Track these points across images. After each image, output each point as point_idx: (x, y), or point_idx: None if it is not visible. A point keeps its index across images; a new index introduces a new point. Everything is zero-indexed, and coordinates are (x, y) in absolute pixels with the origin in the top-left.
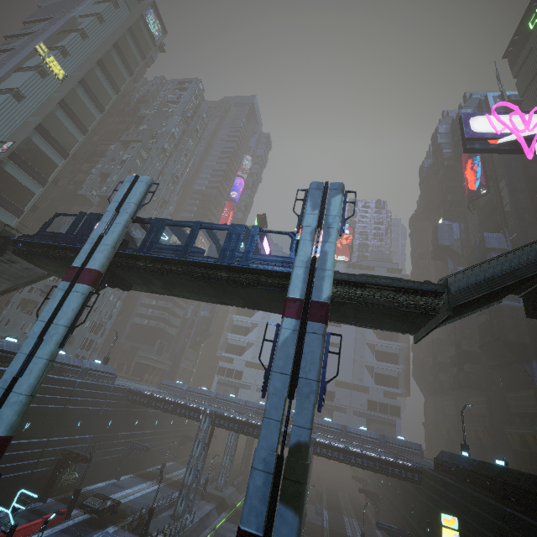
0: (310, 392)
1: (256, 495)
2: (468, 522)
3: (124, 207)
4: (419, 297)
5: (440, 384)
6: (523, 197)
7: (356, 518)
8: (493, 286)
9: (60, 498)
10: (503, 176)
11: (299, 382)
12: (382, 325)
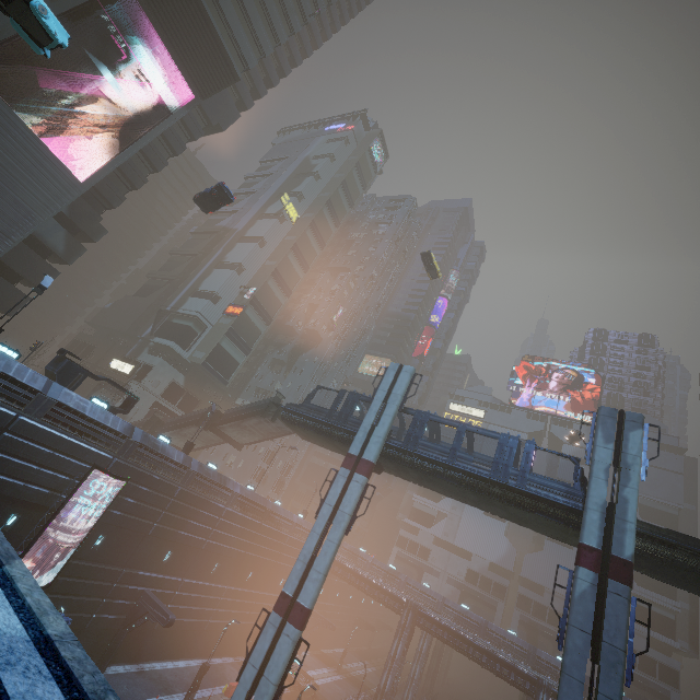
0: (617, 661)
1: None
2: None
3: (392, 398)
4: None
5: None
6: None
7: None
8: None
9: None
10: None
11: (602, 646)
12: (689, 587)
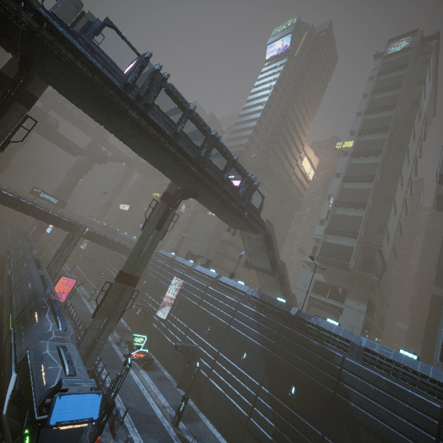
0: None
1: None
2: None
3: None
4: None
5: None
6: None
7: None
8: None
9: None
10: None
11: None
12: None
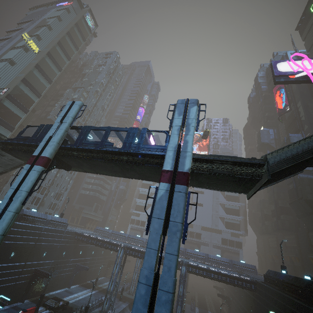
0: (177, 230)
1: (140, 301)
2: None
3: (65, 119)
4: (248, 168)
5: (266, 228)
6: (312, 111)
7: None
8: (297, 160)
9: (33, 300)
10: (299, 99)
11: (169, 224)
12: (225, 188)
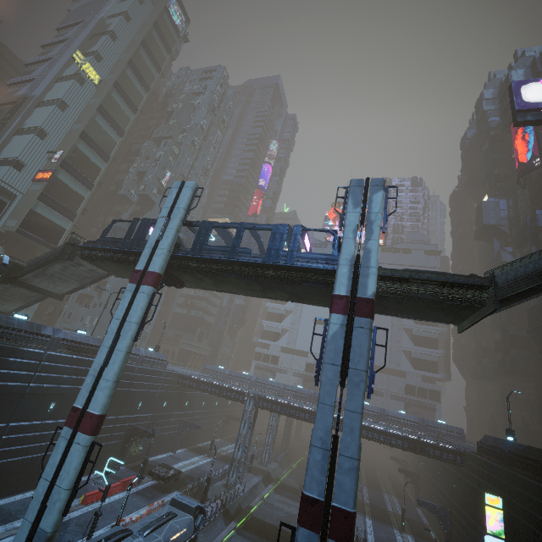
0: (360, 381)
1: (316, 467)
2: (513, 502)
3: (175, 213)
4: (464, 291)
5: (483, 369)
6: None
7: (395, 496)
8: None
9: (130, 466)
10: None
11: (349, 372)
12: (425, 317)
